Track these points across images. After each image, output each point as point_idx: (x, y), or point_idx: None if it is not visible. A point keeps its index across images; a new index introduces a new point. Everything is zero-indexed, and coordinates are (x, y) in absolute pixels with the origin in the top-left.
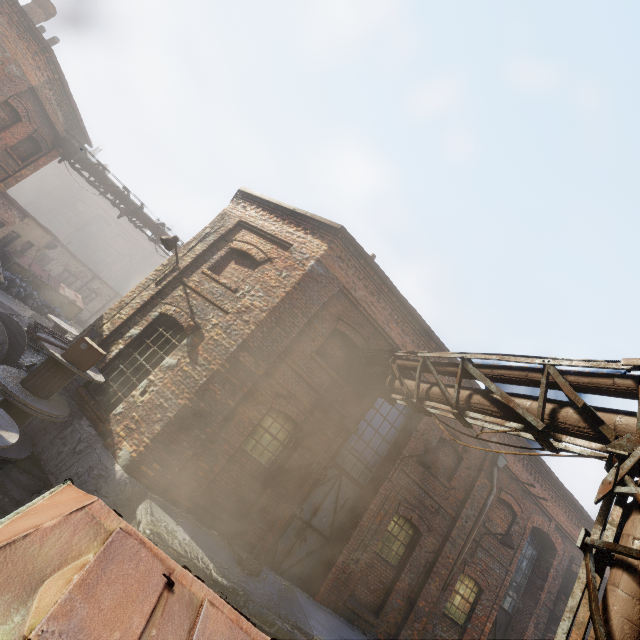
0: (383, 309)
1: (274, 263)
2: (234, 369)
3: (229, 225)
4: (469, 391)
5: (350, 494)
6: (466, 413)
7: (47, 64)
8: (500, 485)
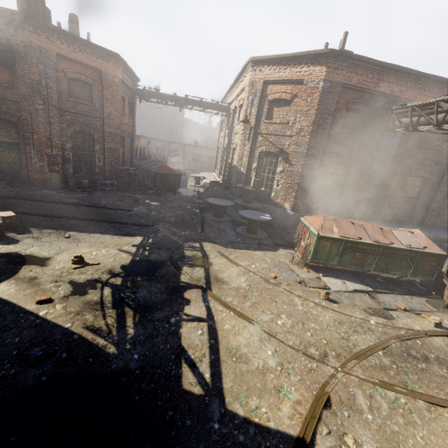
0: (372, 79)
1: (299, 96)
2: (310, 159)
3: (259, 88)
4: (443, 114)
5: (381, 179)
6: (443, 126)
7: (119, 63)
8: None
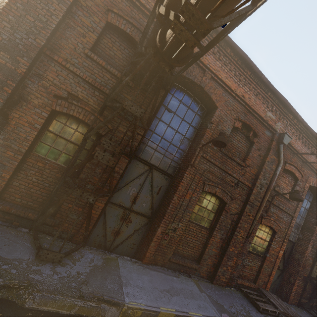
0: None
1: None
2: None
3: None
4: None
5: (163, 183)
6: None
7: None
8: (285, 160)
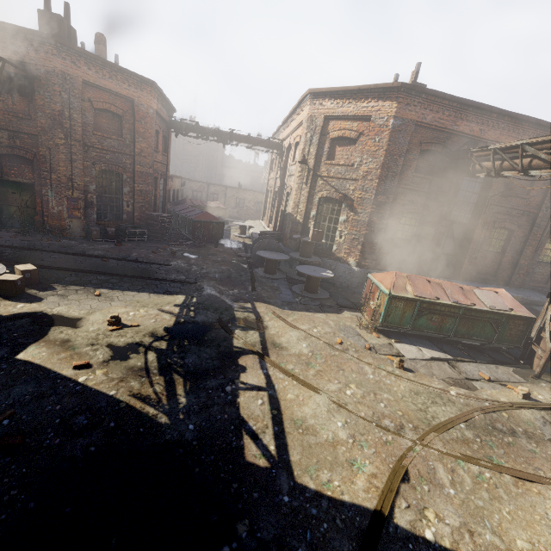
0: (448, 117)
1: (365, 134)
2: (378, 206)
3: (320, 124)
4: (529, 159)
5: (460, 231)
6: (529, 172)
7: (154, 91)
8: None
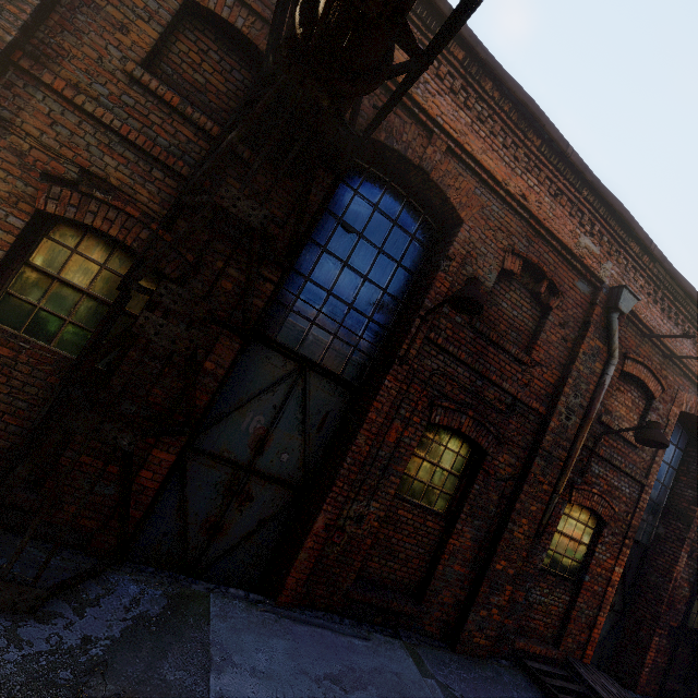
0: None
1: None
2: None
3: None
4: None
5: (332, 404)
6: None
7: None
8: (623, 350)
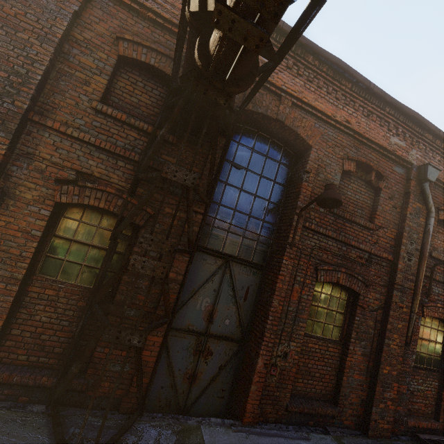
0: None
1: None
2: None
3: None
4: None
5: (250, 281)
6: None
7: None
8: (436, 205)
